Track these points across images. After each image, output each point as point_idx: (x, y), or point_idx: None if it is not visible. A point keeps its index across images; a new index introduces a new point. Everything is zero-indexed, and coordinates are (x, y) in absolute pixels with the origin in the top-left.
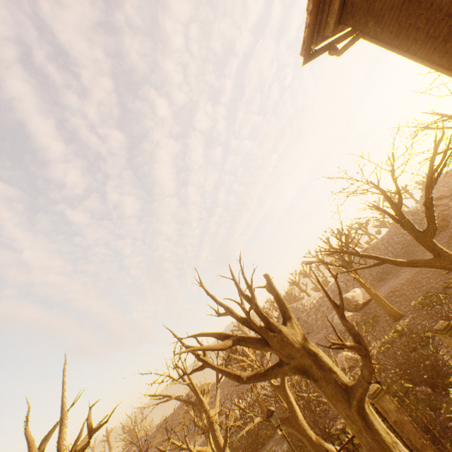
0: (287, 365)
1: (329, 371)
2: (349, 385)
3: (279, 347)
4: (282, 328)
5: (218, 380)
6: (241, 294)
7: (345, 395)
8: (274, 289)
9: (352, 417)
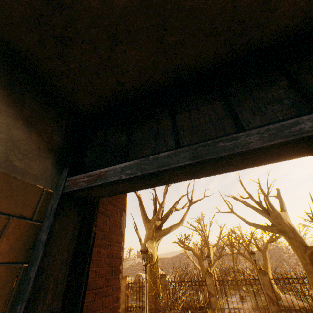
0: (275, 227)
1: (299, 237)
2: (308, 246)
3: (274, 217)
4: (279, 211)
5: (218, 239)
6: (260, 191)
7: (304, 248)
8: (280, 196)
9: (303, 257)
